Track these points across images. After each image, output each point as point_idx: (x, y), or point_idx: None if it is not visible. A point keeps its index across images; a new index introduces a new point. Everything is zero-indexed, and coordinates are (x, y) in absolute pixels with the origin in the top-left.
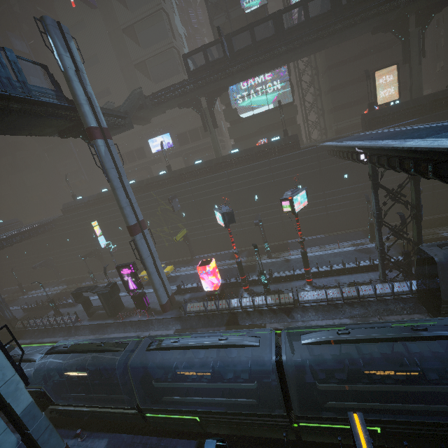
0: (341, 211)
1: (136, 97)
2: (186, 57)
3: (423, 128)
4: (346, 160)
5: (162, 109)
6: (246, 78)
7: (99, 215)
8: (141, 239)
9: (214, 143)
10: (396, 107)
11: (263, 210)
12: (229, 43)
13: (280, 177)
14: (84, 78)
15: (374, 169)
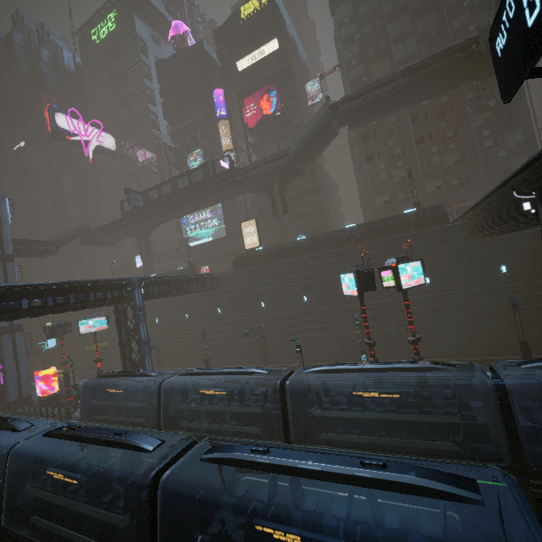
0: (217, 344)
1: (84, 229)
2: (122, 203)
3: (100, 281)
4: (217, 295)
5: (117, 236)
6: (173, 218)
7: (57, 317)
8: (7, 339)
9: (144, 267)
10: (253, 253)
11: (161, 333)
12: (146, 195)
13: (173, 303)
14: (4, 224)
15: (114, 306)
